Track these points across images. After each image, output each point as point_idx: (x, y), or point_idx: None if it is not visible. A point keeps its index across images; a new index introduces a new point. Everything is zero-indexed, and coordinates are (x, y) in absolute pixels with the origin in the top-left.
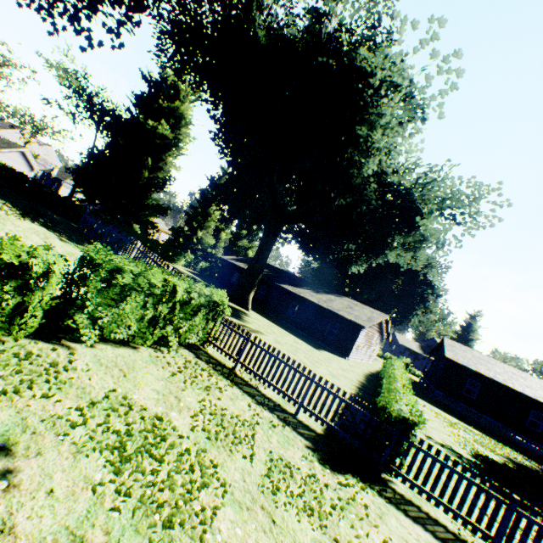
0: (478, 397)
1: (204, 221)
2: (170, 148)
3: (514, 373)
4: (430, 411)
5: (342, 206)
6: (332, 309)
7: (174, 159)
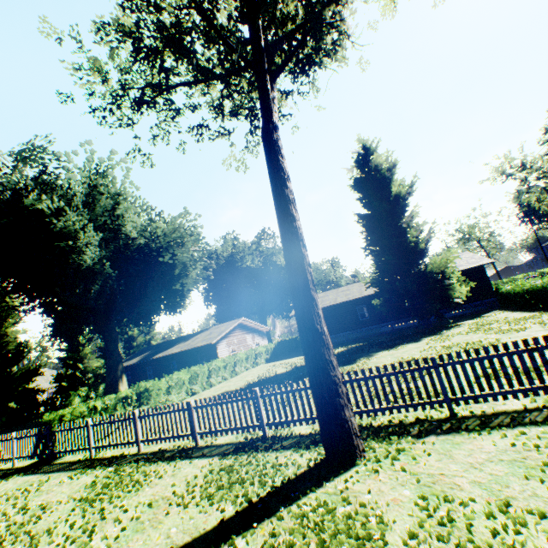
0: (327, 325)
1: (80, 353)
2: (4, 322)
3: (344, 290)
4: (270, 367)
5: (99, 289)
6: (190, 347)
7: (14, 327)
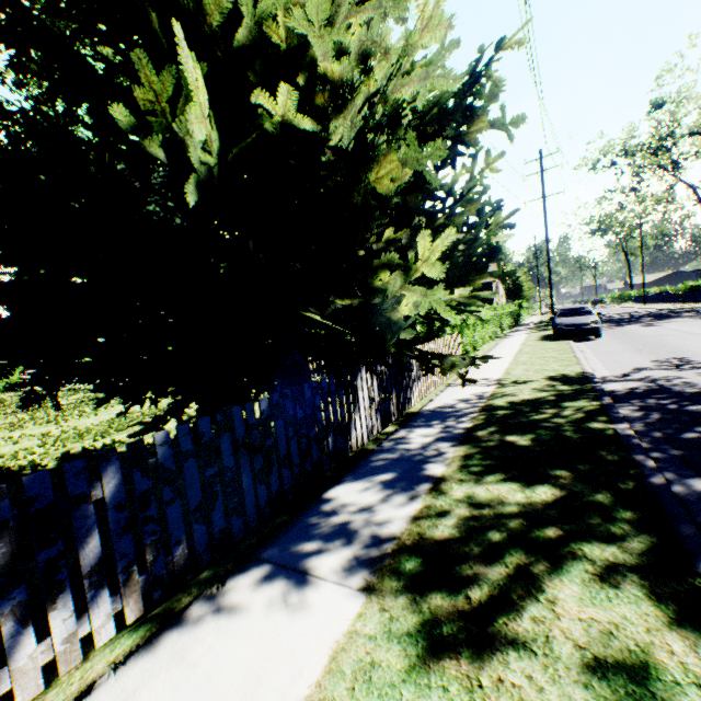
0: None
1: None
2: None
3: None
4: None
5: None
6: None
7: None
